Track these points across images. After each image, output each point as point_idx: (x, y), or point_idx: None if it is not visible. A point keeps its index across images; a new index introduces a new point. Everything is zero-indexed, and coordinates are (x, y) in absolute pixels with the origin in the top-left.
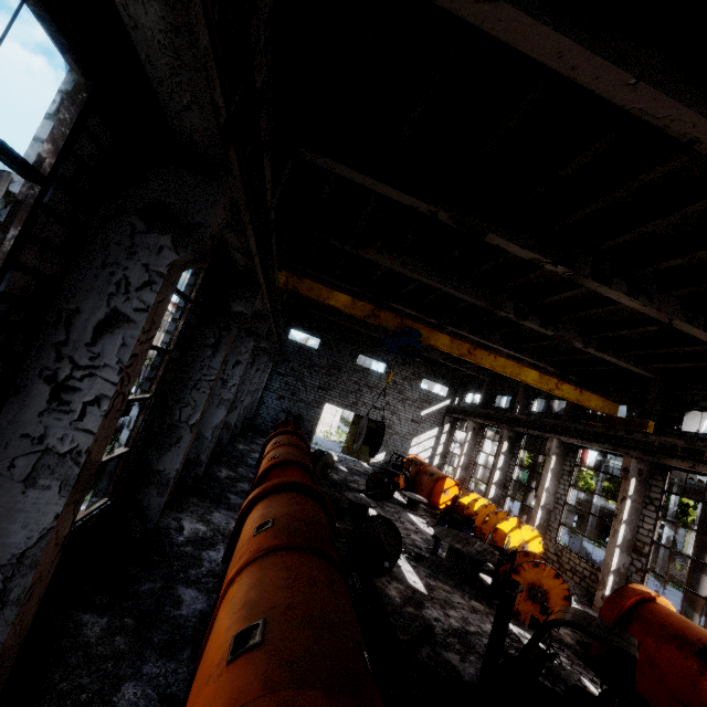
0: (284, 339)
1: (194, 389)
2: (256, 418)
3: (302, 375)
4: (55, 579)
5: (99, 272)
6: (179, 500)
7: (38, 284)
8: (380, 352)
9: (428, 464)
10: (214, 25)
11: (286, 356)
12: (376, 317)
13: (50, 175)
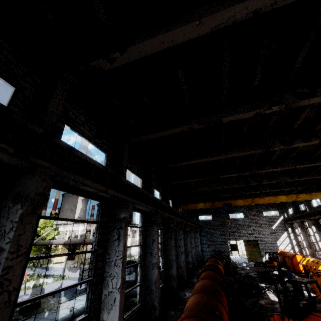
0: (198, 221)
1: (171, 250)
2: (204, 258)
3: (211, 232)
4: (161, 303)
5: (149, 234)
6: (183, 289)
7: (144, 240)
8: (237, 209)
9: (286, 252)
10: (151, 204)
11: (202, 227)
12: (214, 205)
13: (142, 226)
